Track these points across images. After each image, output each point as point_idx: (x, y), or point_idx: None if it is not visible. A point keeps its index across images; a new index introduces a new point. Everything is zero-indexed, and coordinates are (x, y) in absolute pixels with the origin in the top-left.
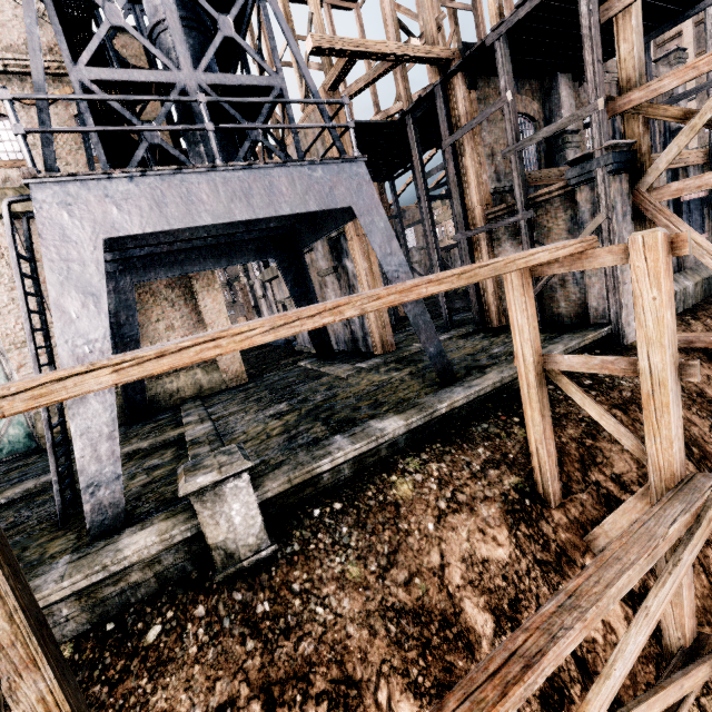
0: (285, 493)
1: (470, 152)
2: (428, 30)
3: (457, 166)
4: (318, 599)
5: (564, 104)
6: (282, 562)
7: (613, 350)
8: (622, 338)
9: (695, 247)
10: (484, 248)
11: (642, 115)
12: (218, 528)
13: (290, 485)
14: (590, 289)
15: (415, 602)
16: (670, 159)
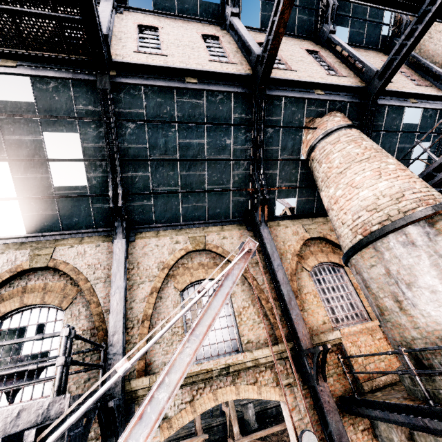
0: (260, 413)
1: None
2: None
3: None
4: (268, 436)
5: None
6: (260, 429)
7: None
8: None
9: None
10: None
11: None
12: (247, 415)
13: (261, 409)
14: None
15: (288, 440)
16: None
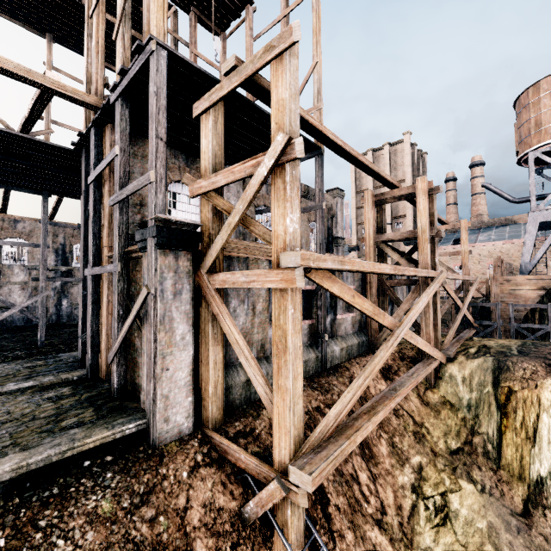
0: None
1: (107, 194)
2: (94, 81)
3: (99, 203)
4: None
5: (232, 188)
6: None
7: (129, 458)
8: (153, 438)
9: (236, 343)
10: (105, 290)
11: (211, 202)
12: None
13: None
14: (144, 366)
15: None
16: (218, 249)
